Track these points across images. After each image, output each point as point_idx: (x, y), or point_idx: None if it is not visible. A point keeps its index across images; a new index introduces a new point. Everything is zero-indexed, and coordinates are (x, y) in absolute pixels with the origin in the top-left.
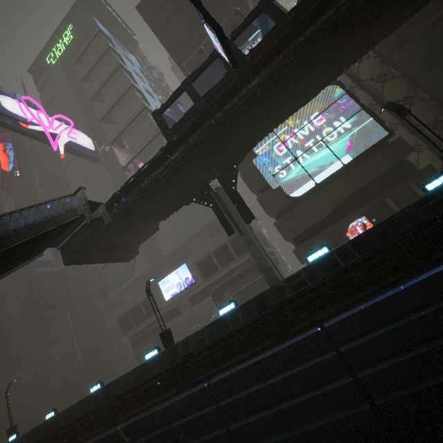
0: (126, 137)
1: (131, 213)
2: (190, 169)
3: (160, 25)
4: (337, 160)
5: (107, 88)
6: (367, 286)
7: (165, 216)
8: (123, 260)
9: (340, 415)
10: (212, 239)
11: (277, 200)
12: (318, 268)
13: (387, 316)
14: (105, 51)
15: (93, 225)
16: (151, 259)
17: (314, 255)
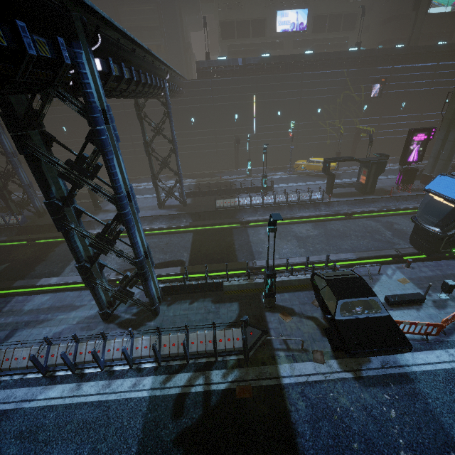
0: None
1: None
2: None
3: None
4: (446, 6)
5: None
6: (452, 59)
7: None
8: None
9: (421, 89)
10: (337, 3)
11: (407, 7)
12: (446, 46)
13: (452, 68)
14: None
15: None
16: None
17: (441, 43)
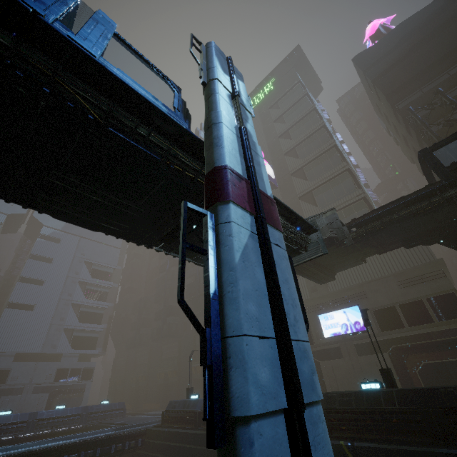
0: (307, 170)
1: (365, 240)
2: (454, 208)
3: (380, 71)
4: None
5: (296, 127)
6: None
7: (384, 250)
8: (319, 281)
9: None
10: (401, 289)
11: None
12: None
13: None
14: (301, 97)
15: (327, 243)
16: (313, 289)
17: None
